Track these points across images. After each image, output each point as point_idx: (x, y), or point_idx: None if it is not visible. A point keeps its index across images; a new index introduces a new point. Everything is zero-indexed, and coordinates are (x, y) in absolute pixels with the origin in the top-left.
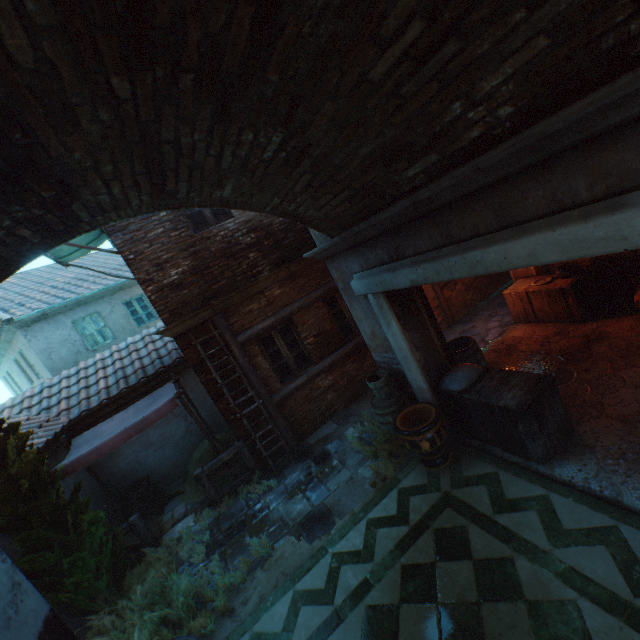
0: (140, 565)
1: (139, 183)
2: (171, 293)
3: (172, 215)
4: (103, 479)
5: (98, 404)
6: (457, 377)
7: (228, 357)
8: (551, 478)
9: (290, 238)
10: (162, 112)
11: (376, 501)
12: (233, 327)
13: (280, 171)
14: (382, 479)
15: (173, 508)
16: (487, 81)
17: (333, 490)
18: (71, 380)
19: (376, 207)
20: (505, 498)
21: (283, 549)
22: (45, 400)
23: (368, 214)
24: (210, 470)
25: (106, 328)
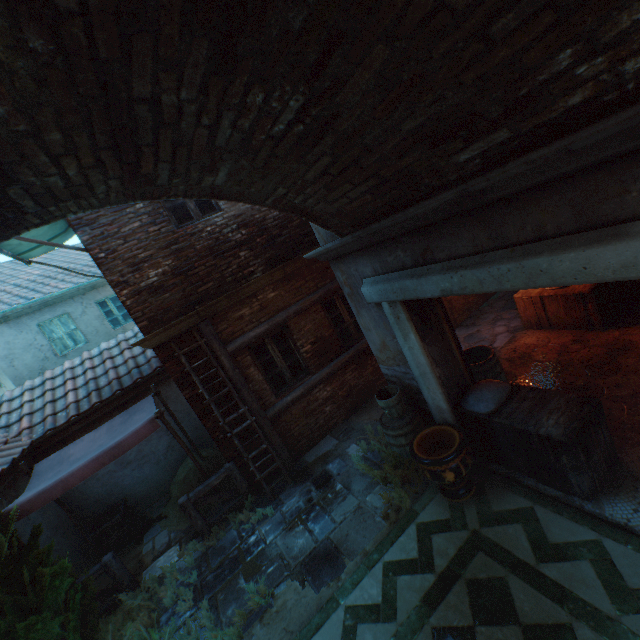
0: (115, 611)
1: (103, 162)
2: (150, 297)
3: (150, 207)
4: (73, 504)
5: (66, 421)
6: (483, 397)
7: (216, 369)
8: (600, 518)
9: (285, 235)
10: (132, 45)
11: (392, 539)
12: (222, 335)
13: (291, 152)
14: (395, 510)
15: (154, 537)
16: (631, 11)
17: (339, 522)
18: (35, 392)
19: (405, 201)
20: (548, 542)
21: (285, 597)
22: (4, 416)
23: (393, 209)
24: (196, 497)
25: (77, 331)
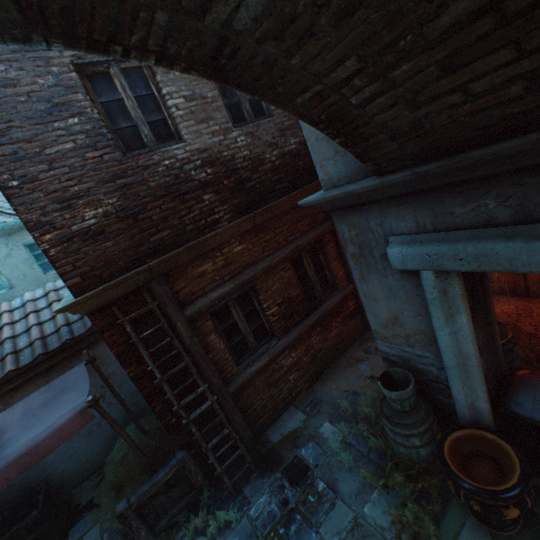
0: None
1: None
2: (84, 245)
3: (89, 124)
4: None
5: None
6: None
7: (171, 339)
8: None
9: (255, 179)
10: None
11: None
12: (178, 296)
13: None
14: (412, 536)
15: (81, 536)
16: None
17: None
18: None
19: None
20: None
21: None
22: None
23: (538, 120)
24: (140, 502)
25: (0, 275)
